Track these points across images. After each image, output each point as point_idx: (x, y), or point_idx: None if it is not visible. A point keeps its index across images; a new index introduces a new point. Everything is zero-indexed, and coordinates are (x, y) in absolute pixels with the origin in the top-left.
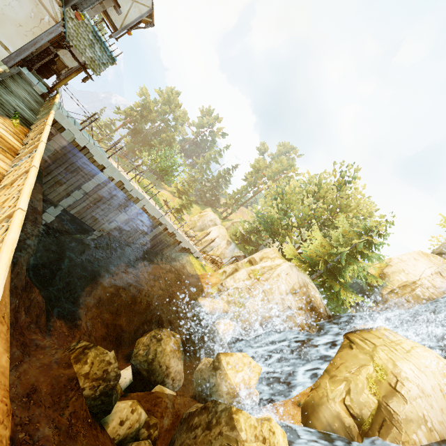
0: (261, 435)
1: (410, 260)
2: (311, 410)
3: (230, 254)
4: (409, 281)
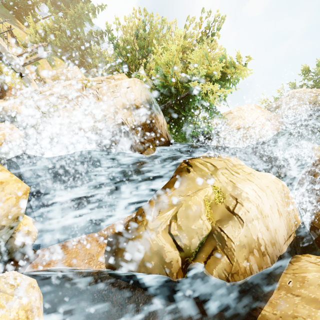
0: None
1: (248, 109)
2: (122, 246)
3: None
4: (244, 125)
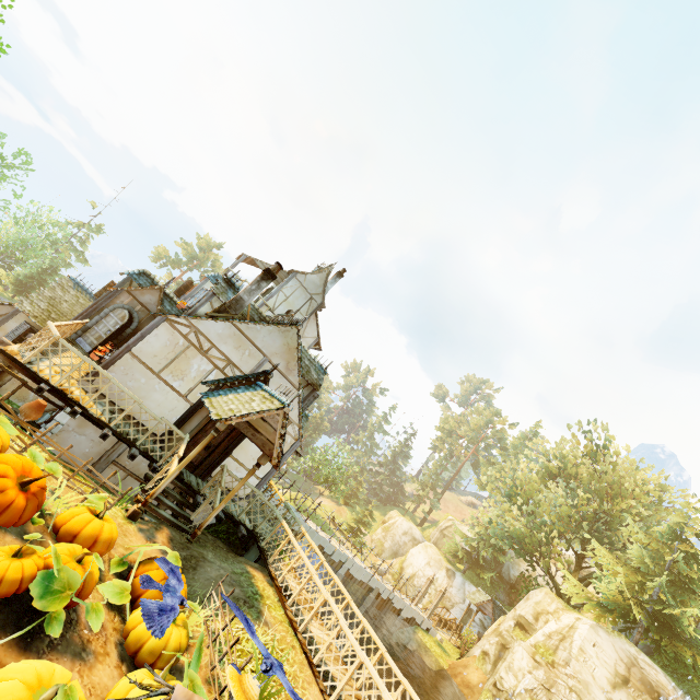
0: None
1: None
2: None
3: (459, 595)
4: None
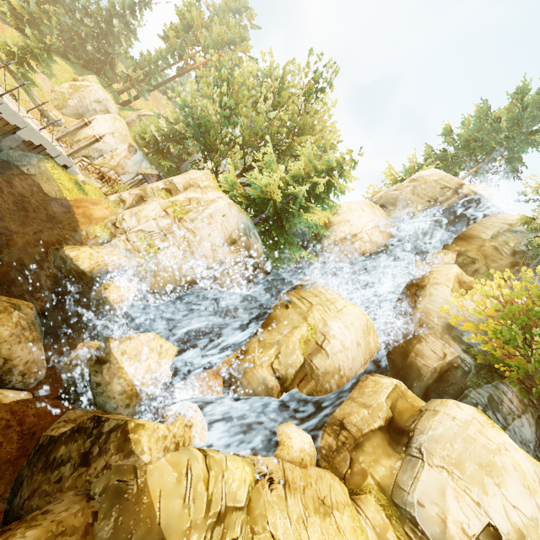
0: (173, 443)
1: (358, 211)
2: (236, 378)
3: (134, 168)
4: (351, 233)
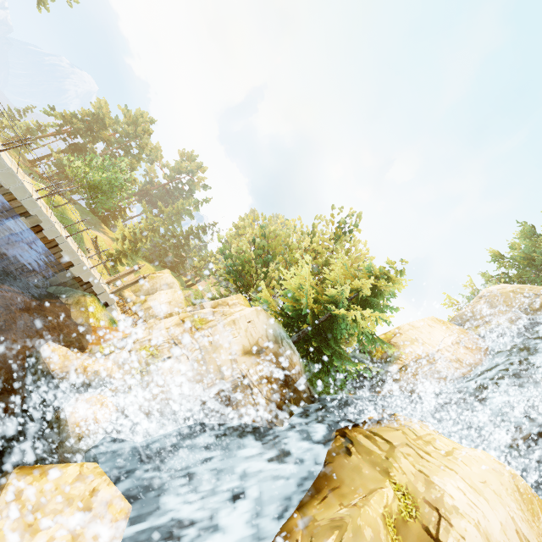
0: None
1: (424, 327)
2: None
3: None
4: (425, 353)
